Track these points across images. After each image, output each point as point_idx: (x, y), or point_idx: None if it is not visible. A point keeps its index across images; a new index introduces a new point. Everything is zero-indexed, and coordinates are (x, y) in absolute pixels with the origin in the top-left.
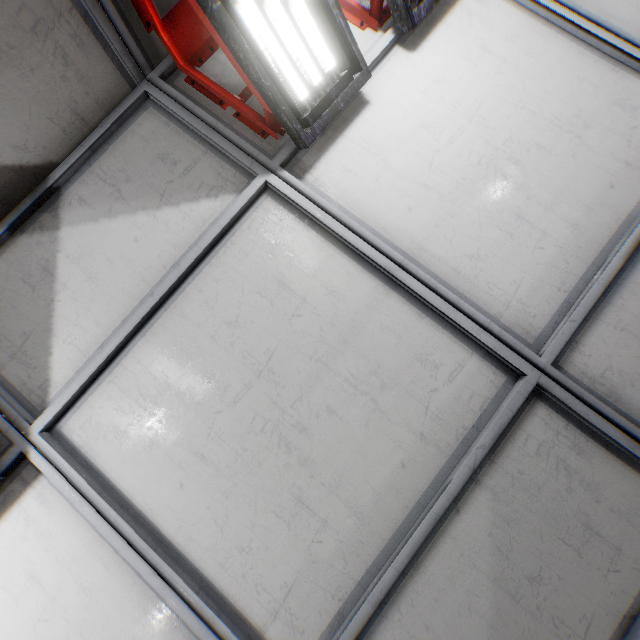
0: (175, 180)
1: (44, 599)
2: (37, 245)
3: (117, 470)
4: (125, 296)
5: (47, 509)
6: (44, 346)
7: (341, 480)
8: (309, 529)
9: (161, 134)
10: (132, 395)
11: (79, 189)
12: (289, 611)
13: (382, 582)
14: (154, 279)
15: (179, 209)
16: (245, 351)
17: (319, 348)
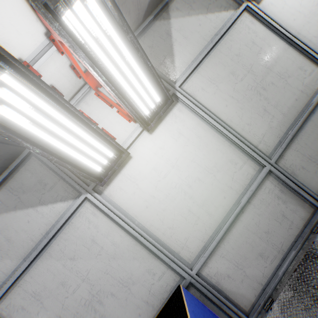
0: (211, 4)
1: (185, 140)
2: (162, 25)
3: (204, 101)
4: (198, 44)
5: (181, 113)
6: (171, 60)
7: (277, 104)
8: (268, 118)
9: None
10: (206, 77)
11: (175, 5)
12: (264, 141)
13: (294, 130)
14: (208, 39)
15: (214, 15)
16: (243, 64)
17: (267, 64)
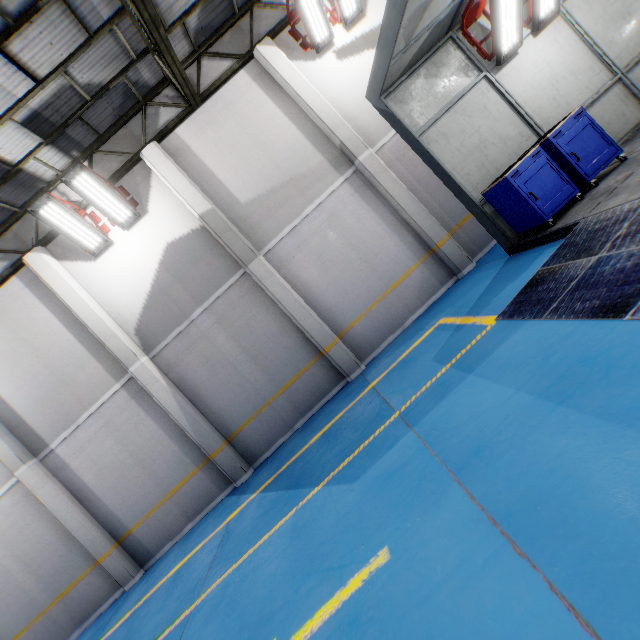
0: None
1: (559, 47)
2: None
3: (578, 19)
4: None
5: (560, 26)
6: None
7: (635, 30)
8: (626, 40)
9: None
10: (583, 1)
11: None
12: (619, 57)
13: None
14: None
15: None
16: None
17: None
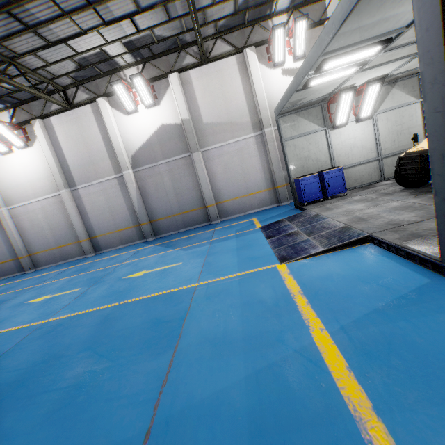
0: (411, 91)
1: (364, 132)
2: (389, 88)
3: (379, 124)
4: (394, 104)
5: (369, 123)
6: (381, 103)
7: (400, 142)
8: (393, 144)
9: (415, 83)
10: (386, 117)
11: (399, 83)
12: (385, 150)
13: (397, 153)
14: (399, 104)
15: (408, 96)
16: (401, 121)
17: (409, 126)
